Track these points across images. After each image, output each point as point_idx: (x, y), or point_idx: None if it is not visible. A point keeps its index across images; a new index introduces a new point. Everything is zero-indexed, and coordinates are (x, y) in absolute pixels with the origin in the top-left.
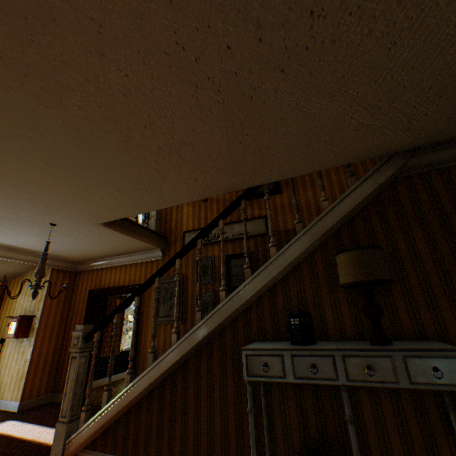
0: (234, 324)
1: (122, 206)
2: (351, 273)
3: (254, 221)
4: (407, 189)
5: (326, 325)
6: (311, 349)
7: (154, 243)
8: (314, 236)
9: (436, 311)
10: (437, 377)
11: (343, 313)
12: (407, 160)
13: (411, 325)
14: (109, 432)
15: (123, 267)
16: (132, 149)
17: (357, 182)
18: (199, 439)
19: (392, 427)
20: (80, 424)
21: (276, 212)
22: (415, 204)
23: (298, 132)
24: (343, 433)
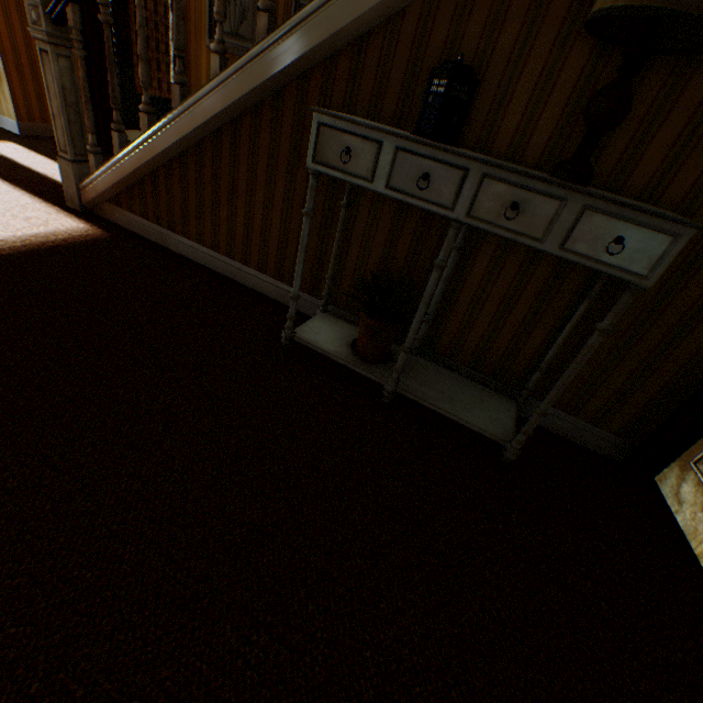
0: (329, 70)
1: None
2: None
3: None
4: None
5: (500, 125)
6: (434, 147)
7: None
8: None
9: None
10: (609, 253)
11: (547, 109)
12: None
13: (653, 173)
14: (134, 192)
15: None
16: None
17: None
18: (250, 236)
19: (498, 295)
20: (91, 170)
21: None
22: None
23: None
24: None
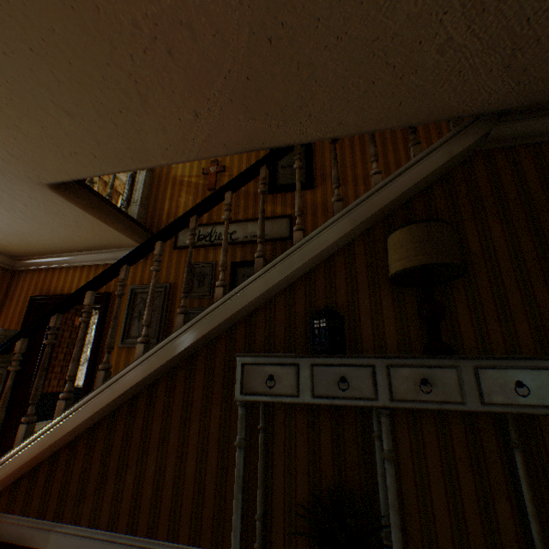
0: (231, 333)
1: (78, 151)
2: (410, 256)
3: (275, 221)
4: (486, 167)
5: (361, 337)
6: (341, 356)
7: (134, 236)
8: (358, 219)
9: (508, 322)
10: (522, 395)
11: (385, 322)
12: (491, 129)
13: (474, 340)
14: (22, 483)
15: (86, 269)
16: (88, 17)
17: (423, 151)
18: (160, 493)
19: (437, 473)
20: None
21: (304, 212)
22: (494, 186)
23: (359, 38)
24: (368, 482)
